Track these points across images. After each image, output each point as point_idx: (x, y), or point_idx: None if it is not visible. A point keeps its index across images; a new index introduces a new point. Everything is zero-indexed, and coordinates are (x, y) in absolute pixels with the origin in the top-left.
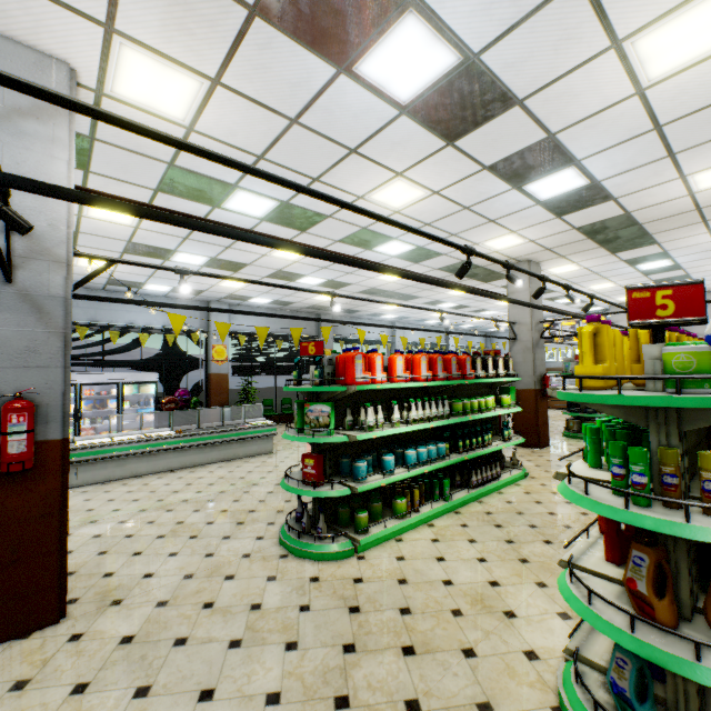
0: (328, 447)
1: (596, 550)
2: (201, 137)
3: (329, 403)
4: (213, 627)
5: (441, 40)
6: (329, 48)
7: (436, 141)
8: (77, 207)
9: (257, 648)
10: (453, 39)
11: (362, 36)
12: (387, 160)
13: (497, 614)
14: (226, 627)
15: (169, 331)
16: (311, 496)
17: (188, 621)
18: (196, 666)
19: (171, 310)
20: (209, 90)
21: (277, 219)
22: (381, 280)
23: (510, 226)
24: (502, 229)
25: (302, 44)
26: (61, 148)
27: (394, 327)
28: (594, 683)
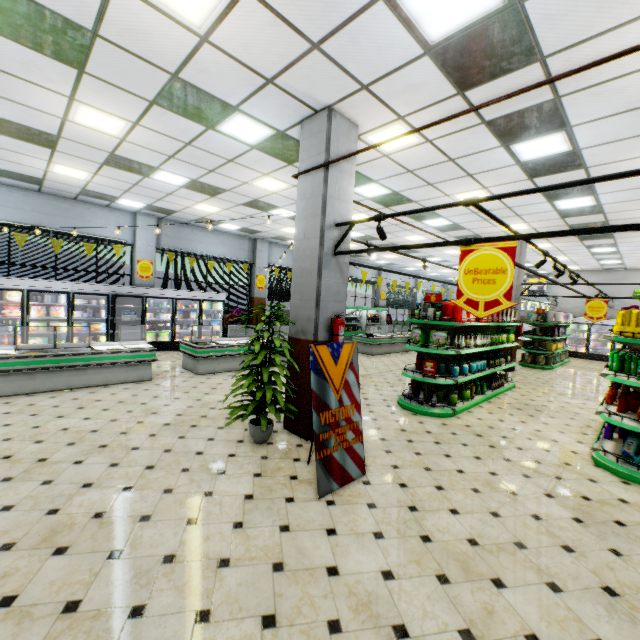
0: (433, 357)
1: (609, 409)
2: (387, 159)
3: (446, 332)
4: (418, 437)
5: (567, 142)
6: (506, 138)
7: (523, 177)
8: (252, 179)
9: (449, 444)
10: (573, 143)
11: (529, 136)
12: (485, 181)
13: (548, 440)
14: (424, 437)
15: (227, 261)
16: (435, 382)
17: (402, 435)
18: (429, 448)
19: (229, 244)
20: (420, 143)
21: (378, 199)
22: (405, 239)
23: (527, 219)
24: (520, 220)
25: (494, 135)
26: (353, 177)
27: (448, 283)
28: (611, 456)
